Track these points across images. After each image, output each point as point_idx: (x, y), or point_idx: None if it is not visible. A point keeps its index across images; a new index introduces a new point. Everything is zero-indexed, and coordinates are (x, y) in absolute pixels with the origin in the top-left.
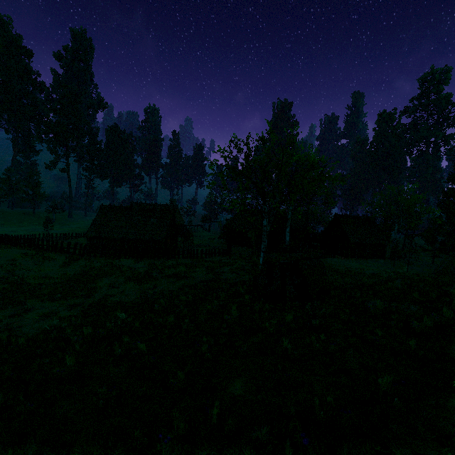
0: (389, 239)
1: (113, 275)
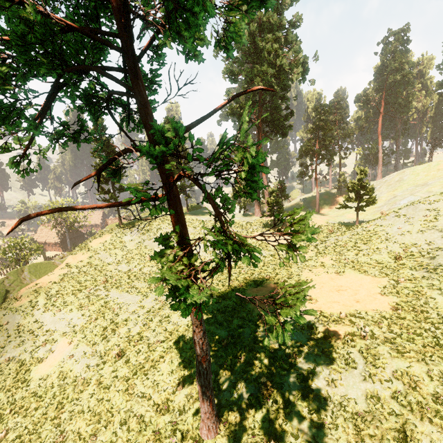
0: None
1: None
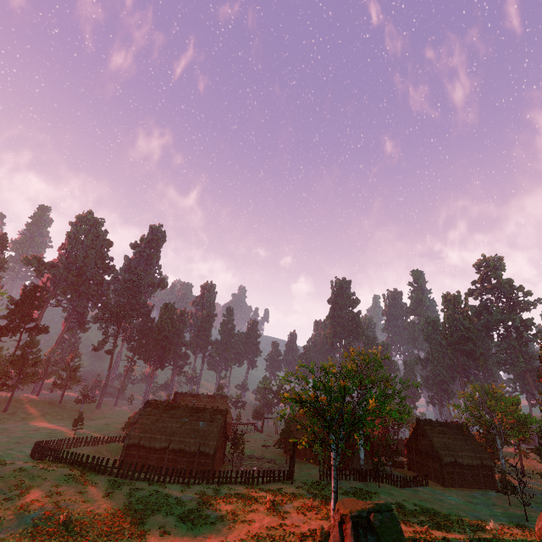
0: (499, 456)
1: (160, 511)
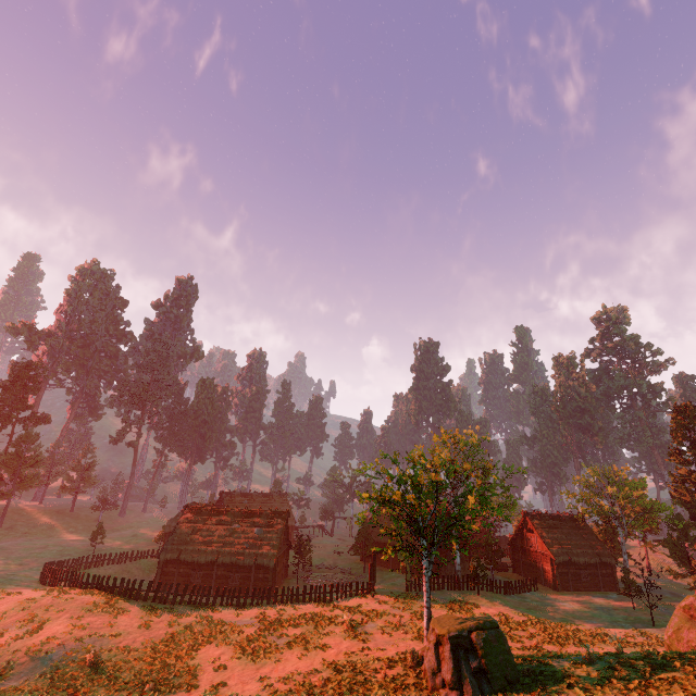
0: (620, 551)
1: (212, 642)
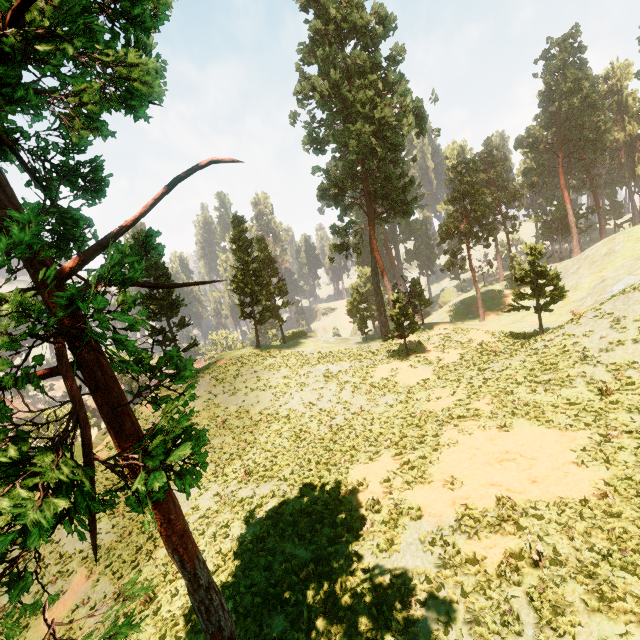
0: None
1: None
